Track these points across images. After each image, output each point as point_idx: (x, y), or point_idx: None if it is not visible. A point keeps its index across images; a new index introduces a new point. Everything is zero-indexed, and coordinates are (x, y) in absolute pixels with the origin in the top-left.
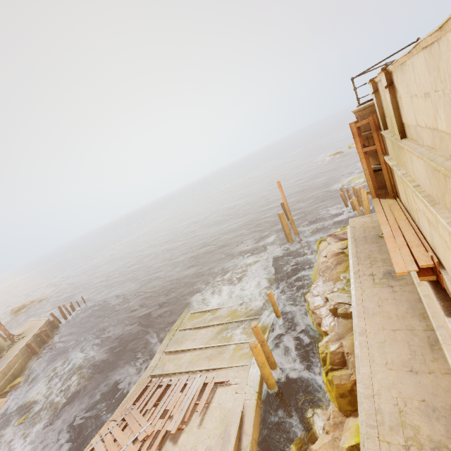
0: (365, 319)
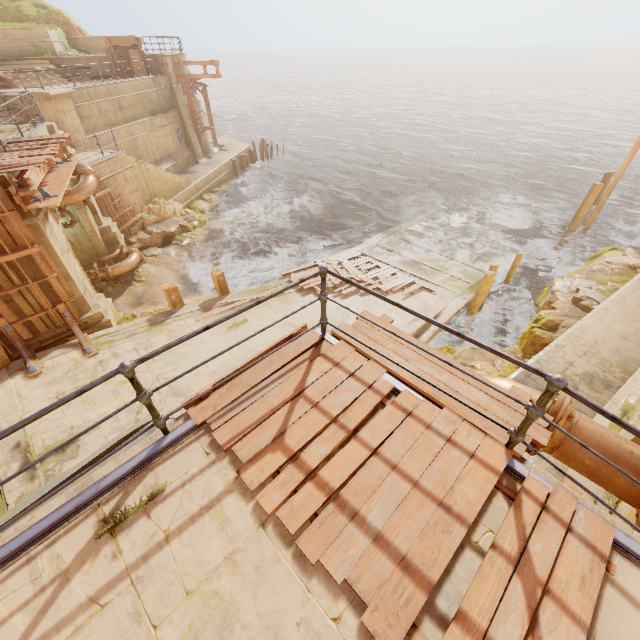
0: (616, 305)
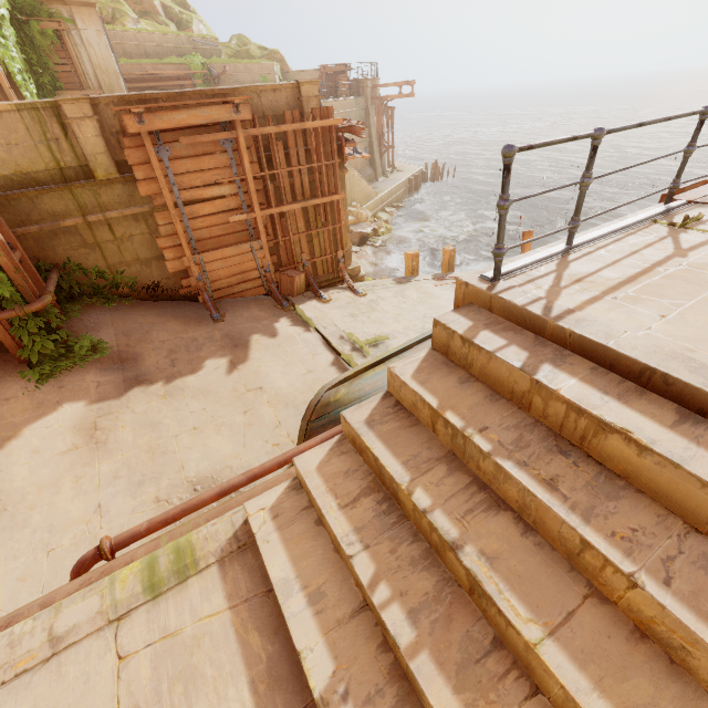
0: None
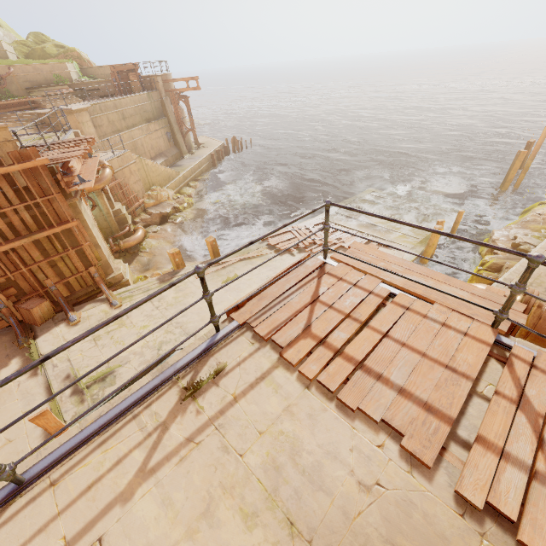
0: None
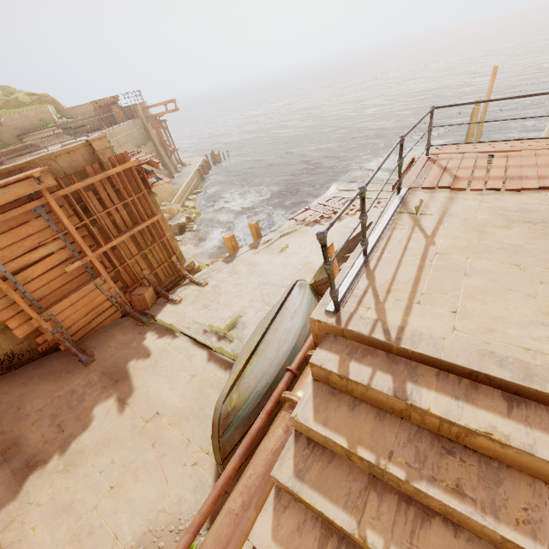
0: None
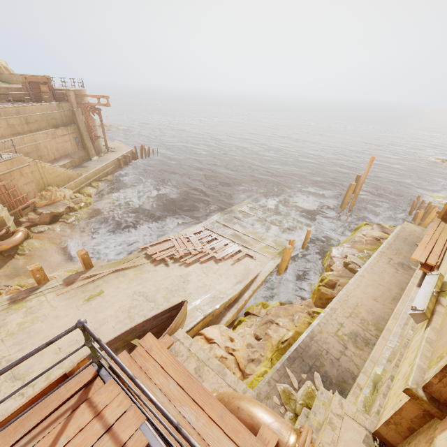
0: (368, 272)
